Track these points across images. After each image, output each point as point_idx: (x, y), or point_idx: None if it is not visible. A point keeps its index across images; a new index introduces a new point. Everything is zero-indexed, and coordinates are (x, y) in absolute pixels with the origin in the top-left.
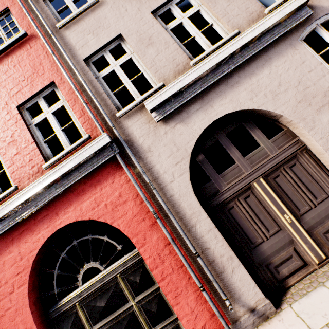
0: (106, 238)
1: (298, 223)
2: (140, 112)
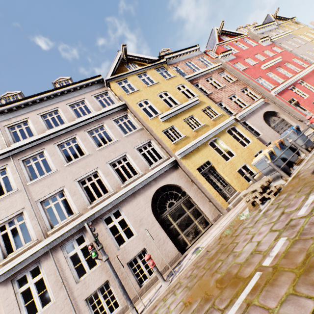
0: None
1: None
2: None
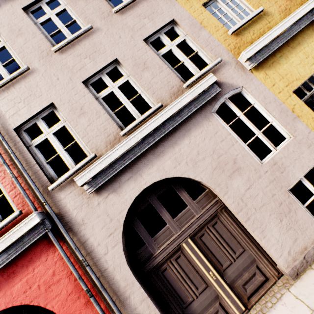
0: None
1: (221, 278)
2: (73, 183)
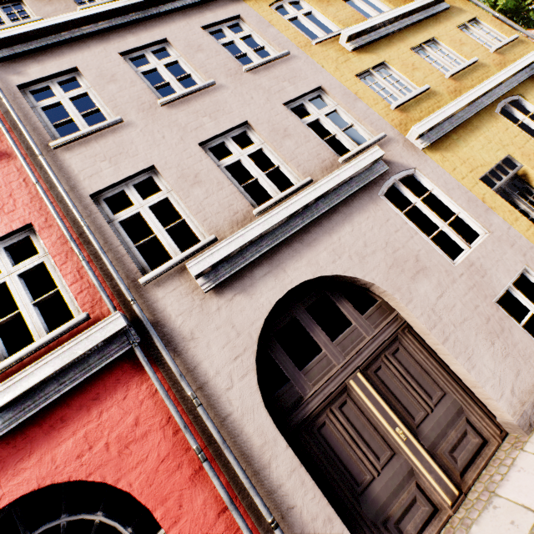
0: (101, 517)
1: (415, 439)
2: (179, 276)
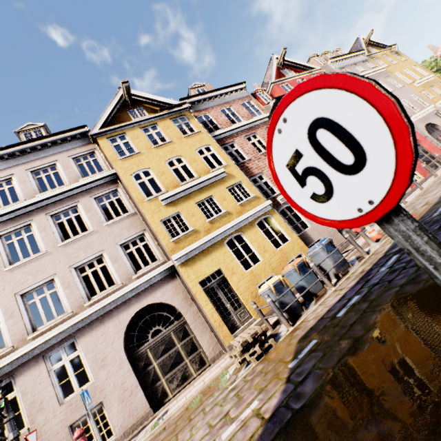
0: None
1: None
2: None
